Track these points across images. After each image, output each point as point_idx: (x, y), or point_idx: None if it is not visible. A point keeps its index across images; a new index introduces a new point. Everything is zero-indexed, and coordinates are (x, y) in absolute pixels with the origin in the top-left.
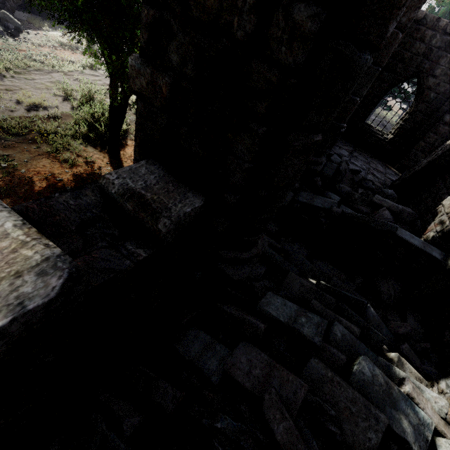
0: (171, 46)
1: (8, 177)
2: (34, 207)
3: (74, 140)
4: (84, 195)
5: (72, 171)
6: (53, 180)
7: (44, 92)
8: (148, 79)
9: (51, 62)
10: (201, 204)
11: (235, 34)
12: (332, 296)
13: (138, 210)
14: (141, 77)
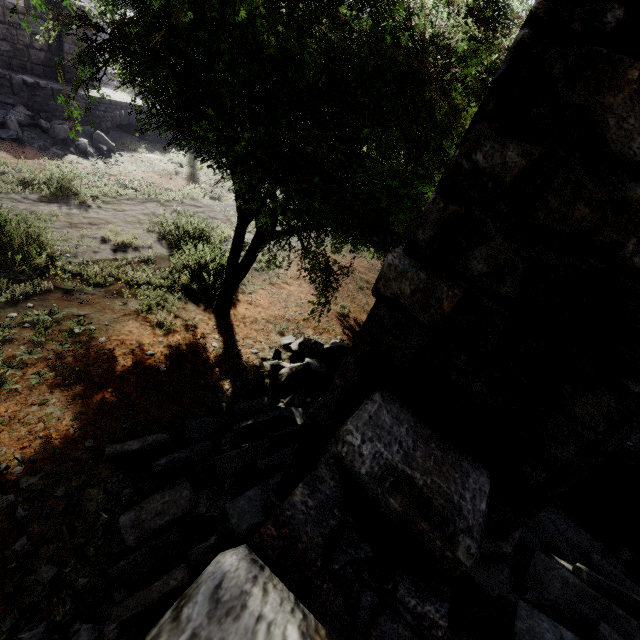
0: (479, 251)
1: (82, 349)
2: (271, 532)
3: (171, 293)
4: (323, 483)
5: (167, 340)
6: (141, 354)
7: (136, 227)
8: (418, 285)
9: (147, 190)
10: (489, 485)
11: (623, 258)
12: (613, 602)
13: (414, 515)
14: (404, 281)
